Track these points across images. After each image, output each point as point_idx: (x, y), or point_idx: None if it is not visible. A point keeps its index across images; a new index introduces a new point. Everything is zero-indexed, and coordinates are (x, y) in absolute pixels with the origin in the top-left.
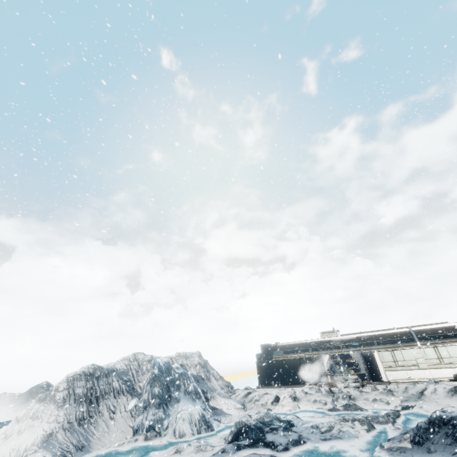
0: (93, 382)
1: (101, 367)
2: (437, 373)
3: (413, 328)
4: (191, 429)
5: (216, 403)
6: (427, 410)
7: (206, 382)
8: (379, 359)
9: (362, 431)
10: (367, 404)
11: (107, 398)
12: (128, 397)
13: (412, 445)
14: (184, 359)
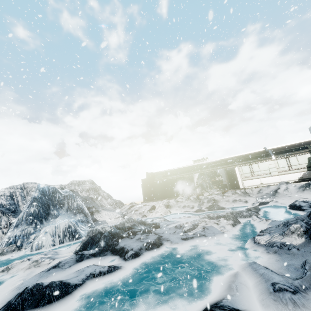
0: None
1: None
2: (285, 178)
3: (268, 148)
4: (53, 240)
5: (99, 215)
6: (283, 203)
7: (95, 201)
8: (239, 172)
9: (228, 226)
10: (228, 204)
11: None
12: (3, 218)
13: (306, 239)
14: (77, 186)
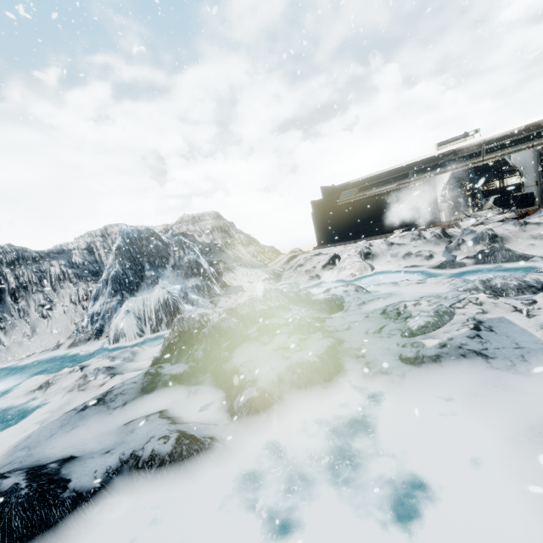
0: (3, 272)
1: (21, 250)
2: None
3: None
4: (139, 327)
5: (232, 276)
6: None
7: (226, 251)
8: None
9: None
10: (538, 246)
11: (35, 291)
12: (80, 285)
13: None
14: (190, 225)
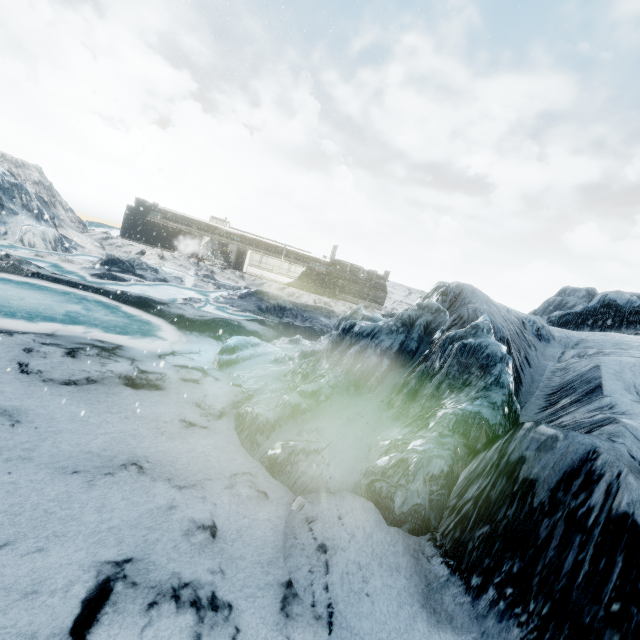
0: None
1: None
2: (280, 278)
3: (288, 247)
4: (45, 245)
5: (66, 232)
6: None
7: (51, 207)
8: (249, 257)
9: (212, 288)
10: (222, 279)
11: None
12: None
13: (238, 298)
14: (14, 166)
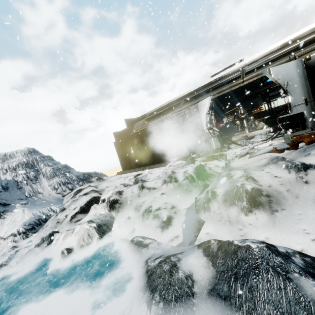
0: None
1: None
2: None
3: None
4: None
5: None
6: None
7: (24, 187)
8: None
9: None
10: None
11: None
12: None
13: None
14: (0, 163)
